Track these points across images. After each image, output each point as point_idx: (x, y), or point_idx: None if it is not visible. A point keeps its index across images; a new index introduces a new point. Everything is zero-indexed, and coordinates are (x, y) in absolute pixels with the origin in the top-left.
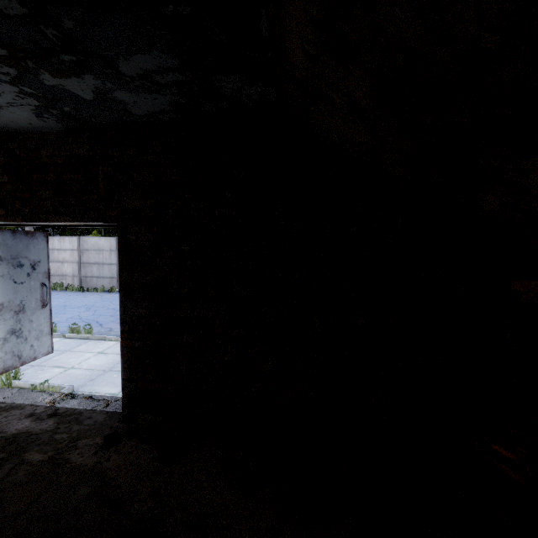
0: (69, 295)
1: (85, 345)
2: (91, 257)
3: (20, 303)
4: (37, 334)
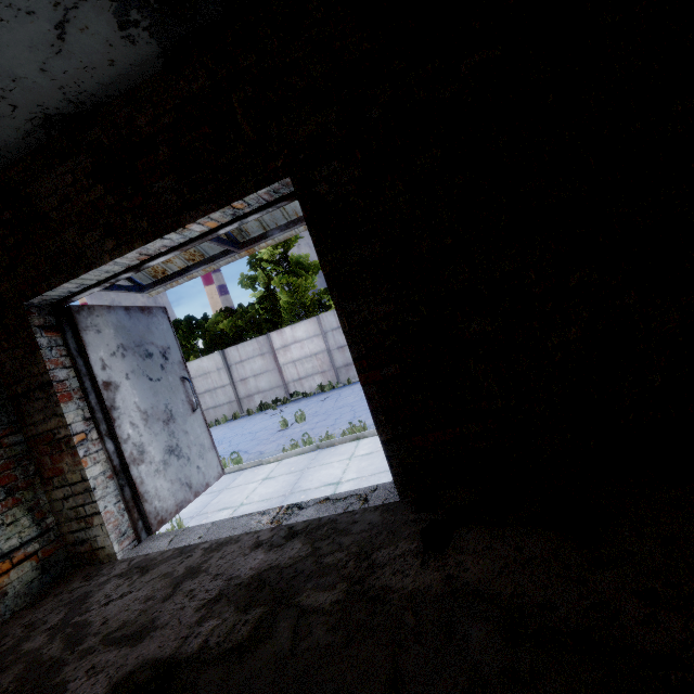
0: None
1: (241, 477)
2: (199, 386)
3: (165, 408)
4: (199, 451)
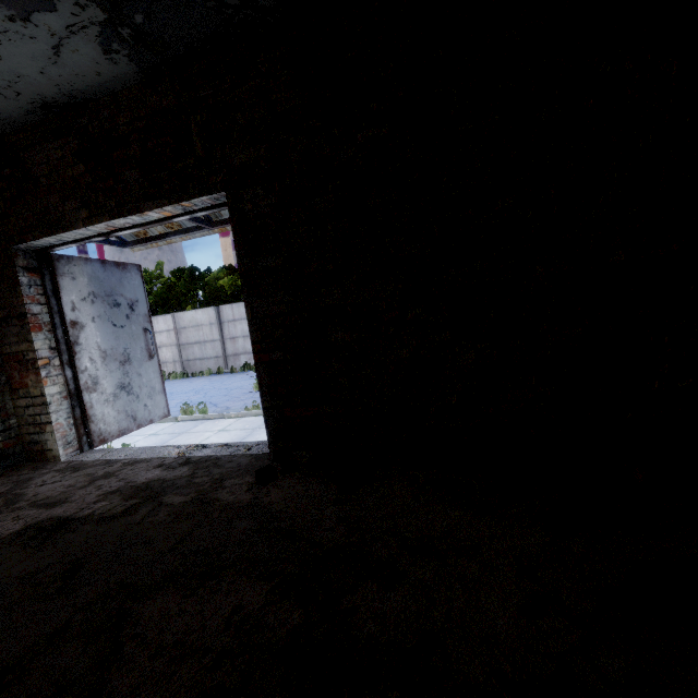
0: (173, 383)
1: (202, 425)
2: (190, 336)
3: (124, 351)
4: (149, 392)
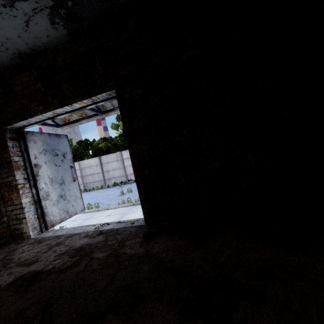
0: None
1: (97, 214)
2: (87, 172)
3: (61, 178)
4: (74, 198)
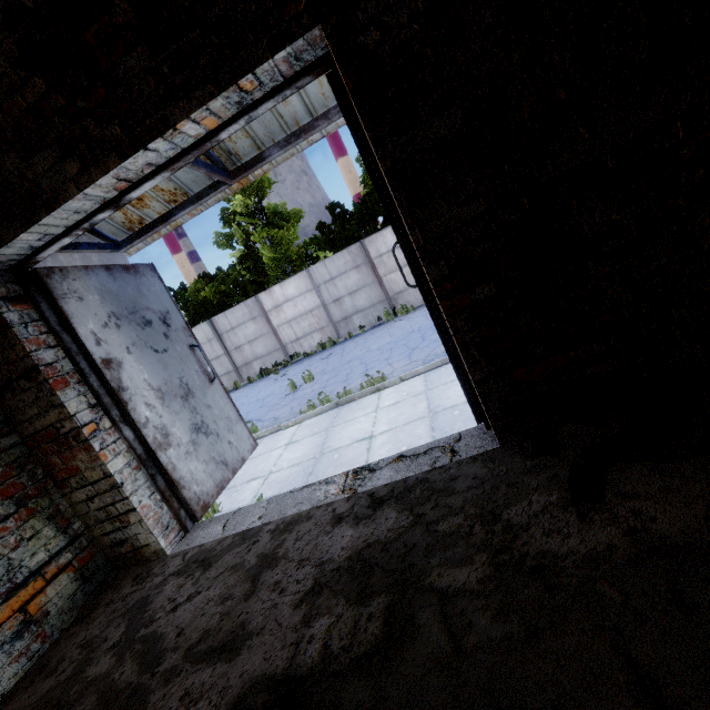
0: None
1: (261, 445)
2: None
3: (180, 382)
4: (226, 425)
